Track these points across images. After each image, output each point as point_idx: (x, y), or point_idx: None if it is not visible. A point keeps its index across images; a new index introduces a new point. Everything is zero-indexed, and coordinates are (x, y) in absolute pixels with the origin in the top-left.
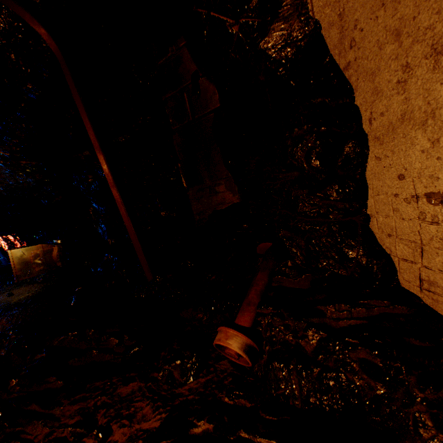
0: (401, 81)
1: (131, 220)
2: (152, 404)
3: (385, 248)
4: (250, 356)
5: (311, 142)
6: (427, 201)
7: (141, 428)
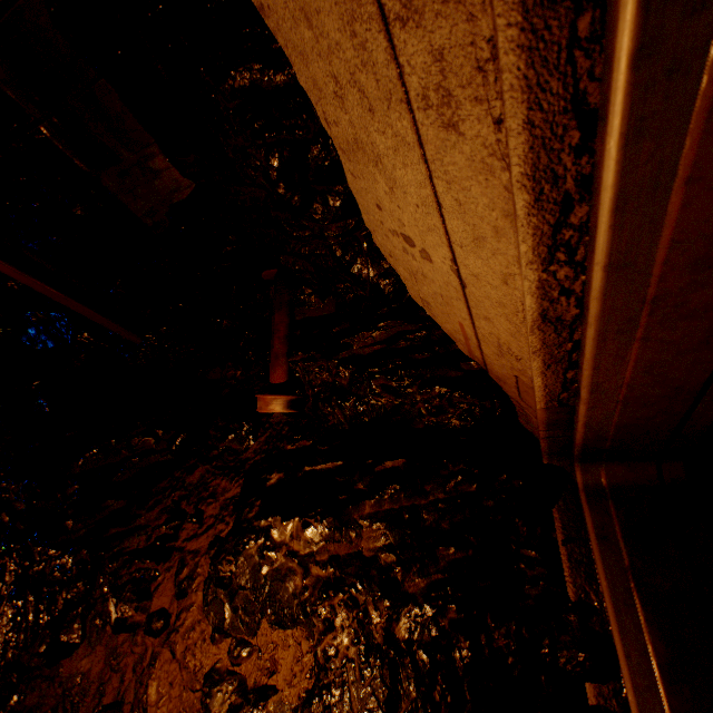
0: (338, 95)
1: (40, 281)
2: (227, 478)
3: (392, 266)
4: (297, 408)
5: (261, 159)
6: (405, 241)
7: (227, 498)
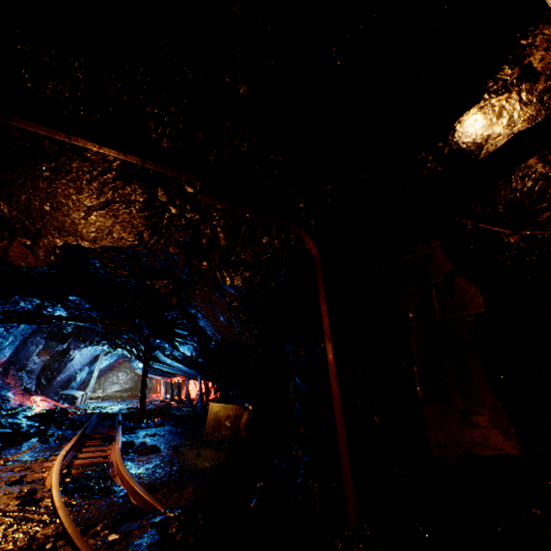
0: None
1: (344, 425)
2: None
3: None
4: None
5: None
6: None
7: None
